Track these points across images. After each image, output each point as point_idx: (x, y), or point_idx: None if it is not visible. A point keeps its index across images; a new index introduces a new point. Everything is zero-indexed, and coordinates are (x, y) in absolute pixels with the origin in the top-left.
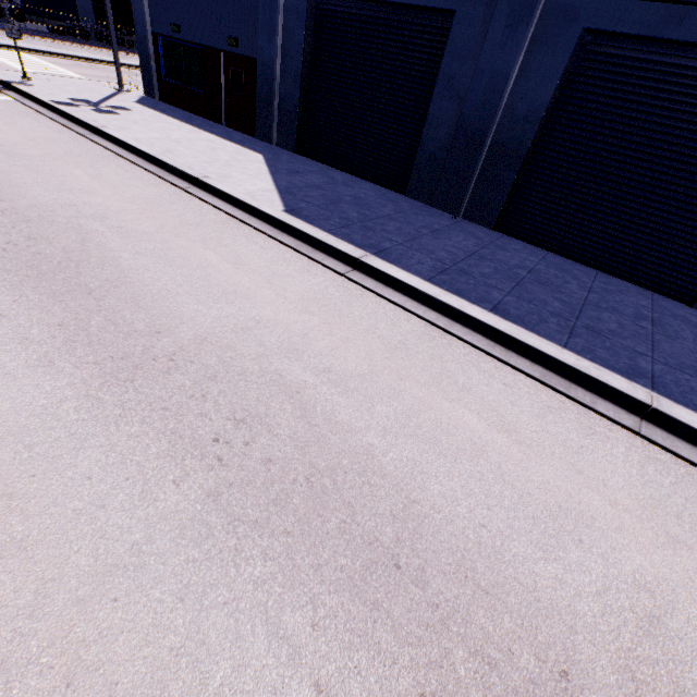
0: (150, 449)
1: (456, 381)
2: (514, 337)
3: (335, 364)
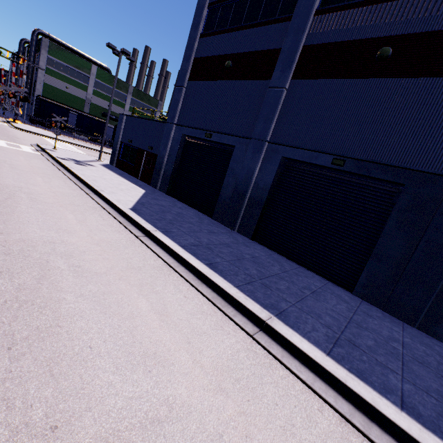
0: None
1: (154, 288)
2: (207, 275)
3: (87, 265)
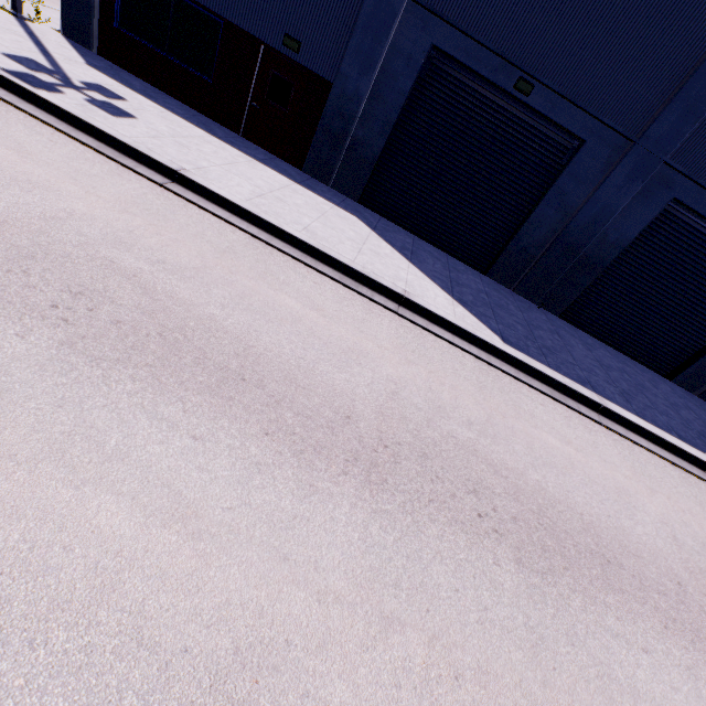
0: None
1: None
2: None
3: None
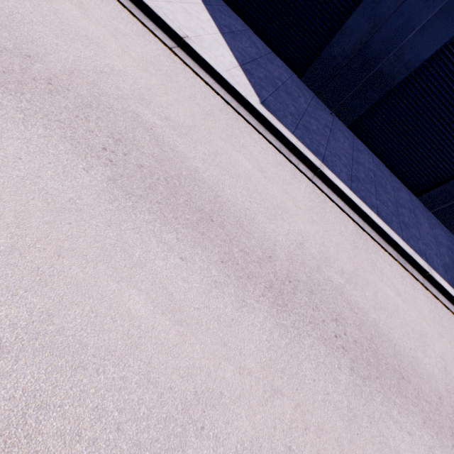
0: (321, 352)
1: (378, 267)
2: (390, 236)
3: (343, 266)
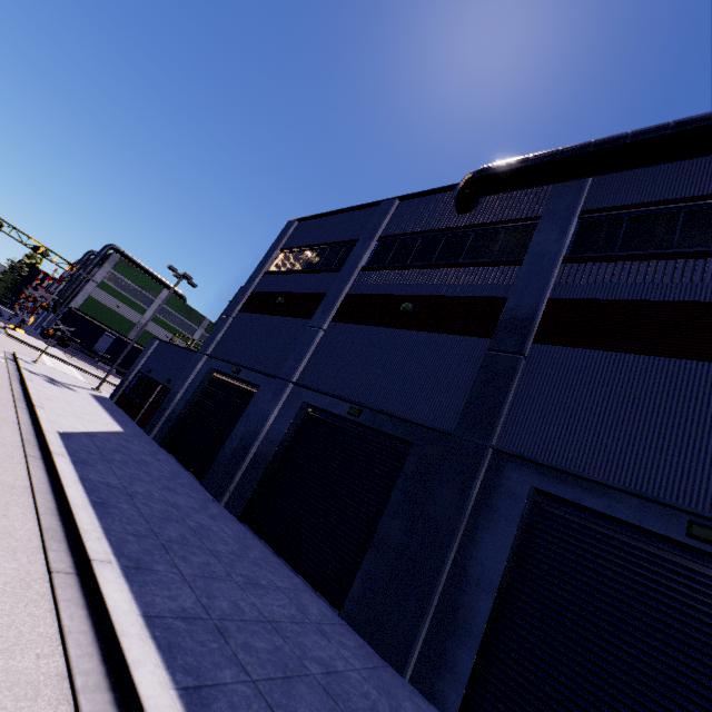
0: None
1: None
2: (72, 505)
3: None
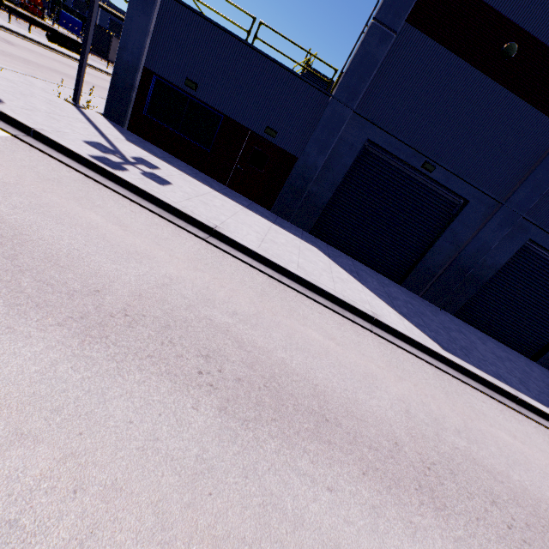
0: None
1: None
2: None
3: None
